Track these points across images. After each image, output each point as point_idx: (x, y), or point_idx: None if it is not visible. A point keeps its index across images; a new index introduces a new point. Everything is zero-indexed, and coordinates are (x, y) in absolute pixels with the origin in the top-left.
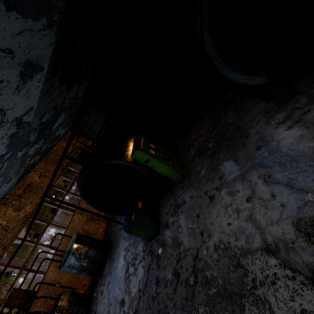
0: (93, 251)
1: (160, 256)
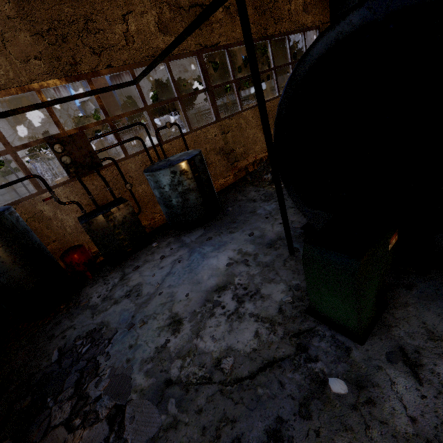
0: (196, 198)
1: (329, 398)
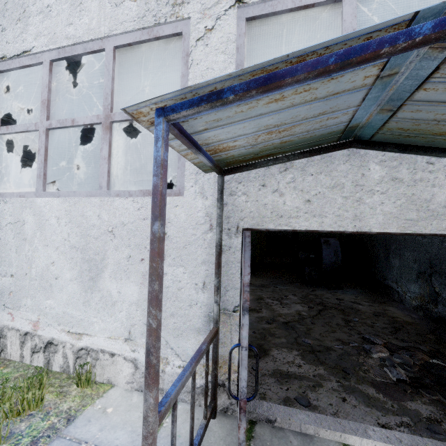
0: None
1: None
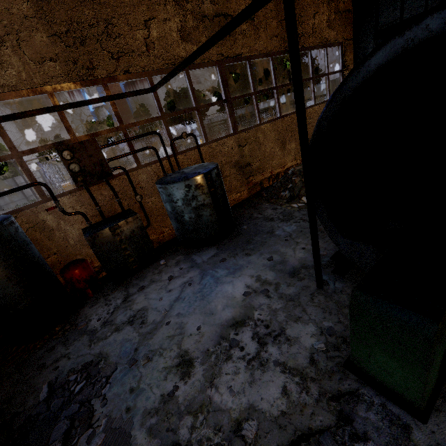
0: (211, 214)
1: None
